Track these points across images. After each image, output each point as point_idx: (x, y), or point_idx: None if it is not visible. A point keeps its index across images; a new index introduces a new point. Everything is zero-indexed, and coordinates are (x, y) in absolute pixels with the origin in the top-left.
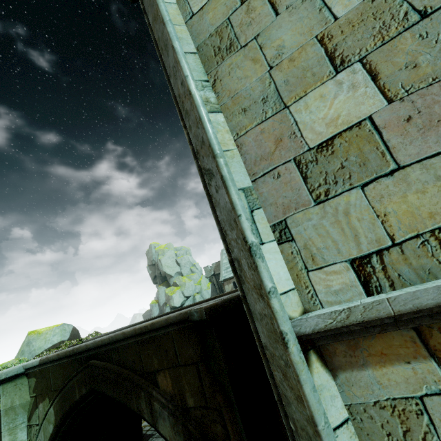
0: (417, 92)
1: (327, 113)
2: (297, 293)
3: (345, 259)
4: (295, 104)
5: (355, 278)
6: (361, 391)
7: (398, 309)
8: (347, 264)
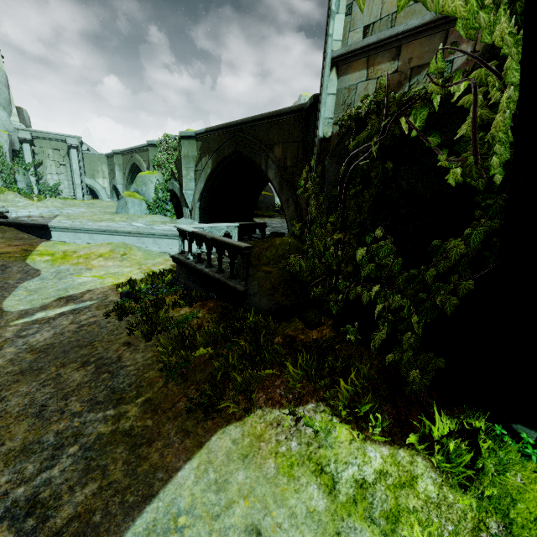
0: None
1: None
2: (341, 43)
3: (363, 26)
4: None
5: (362, 35)
6: (343, 84)
7: (363, 45)
8: (362, 29)
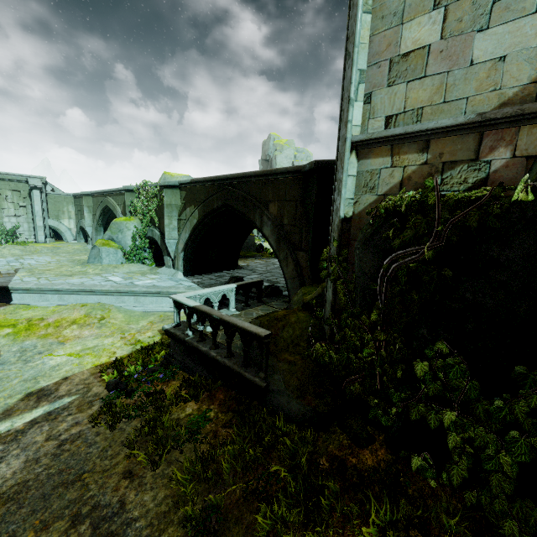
0: (452, 37)
1: (416, 35)
2: (360, 128)
3: (384, 116)
4: (406, 23)
5: (384, 124)
6: (364, 167)
7: (388, 134)
8: (384, 118)
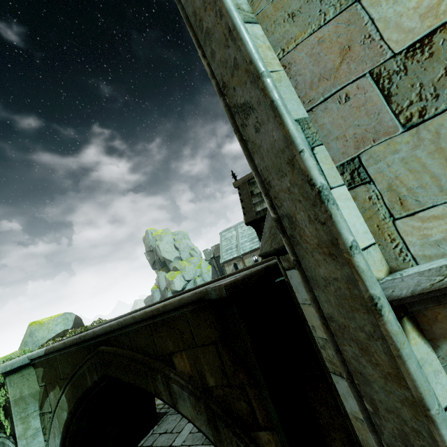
0: None
1: None
2: (378, 248)
3: None
4: None
5: None
6: None
7: None
8: None
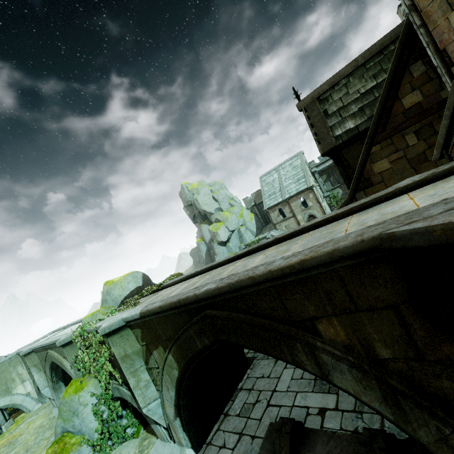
0: None
1: None
2: None
3: None
4: None
5: None
6: None
7: None
8: None
